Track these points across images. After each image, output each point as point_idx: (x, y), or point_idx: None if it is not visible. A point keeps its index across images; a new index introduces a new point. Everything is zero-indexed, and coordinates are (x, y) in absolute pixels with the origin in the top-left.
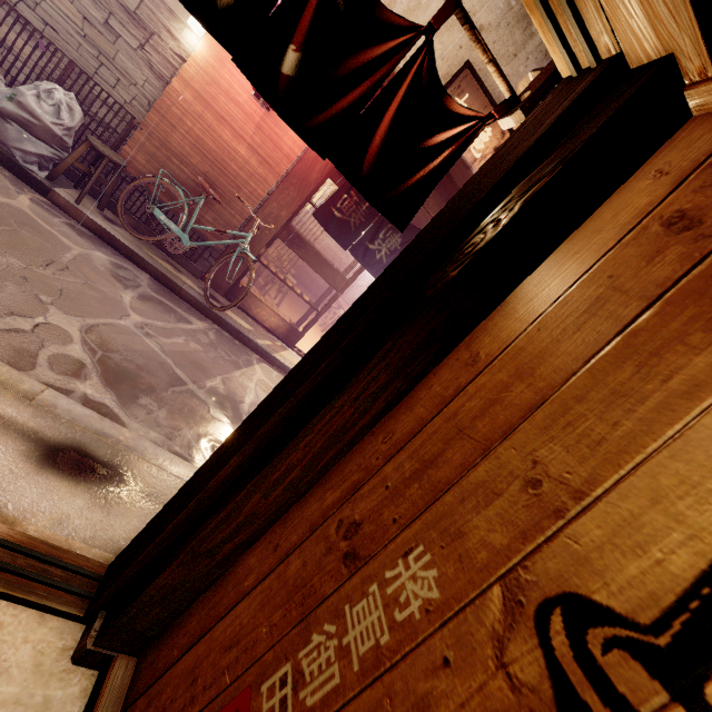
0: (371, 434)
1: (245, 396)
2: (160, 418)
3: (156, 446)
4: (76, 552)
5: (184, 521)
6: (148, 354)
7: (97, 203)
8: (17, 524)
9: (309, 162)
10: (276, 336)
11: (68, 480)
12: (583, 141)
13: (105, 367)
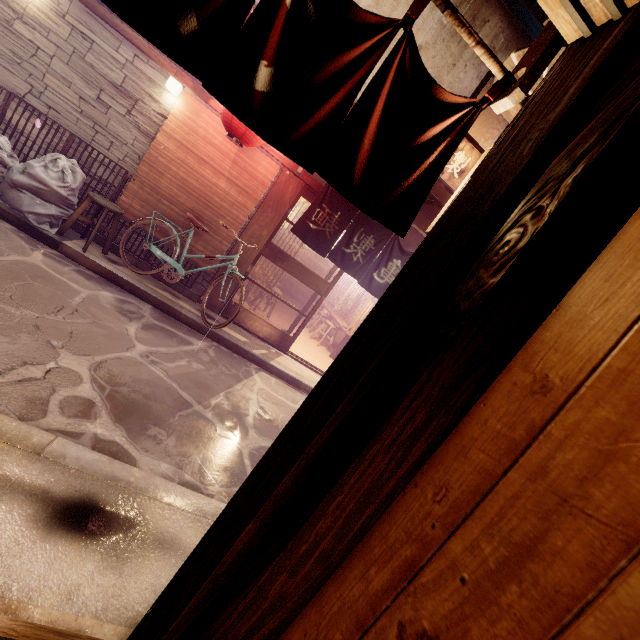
0: (413, 485)
1: (248, 408)
2: (170, 447)
3: (167, 482)
4: (86, 635)
5: (199, 603)
6: (154, 381)
7: (101, 248)
8: (21, 609)
9: (282, 185)
10: (270, 344)
11: (77, 540)
12: (639, 97)
13: (114, 402)
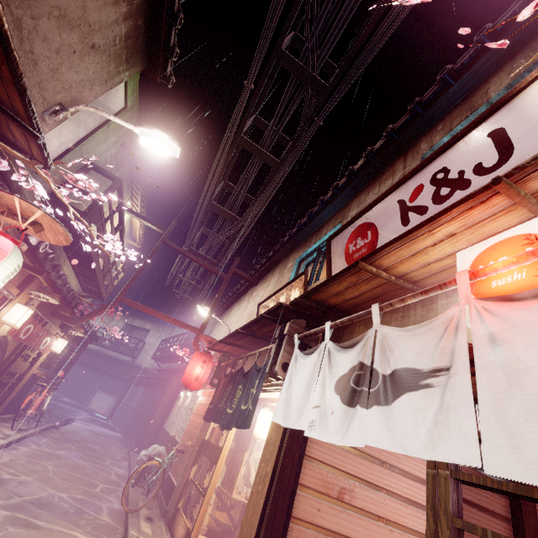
0: None
1: (38, 519)
2: None
3: None
4: None
5: None
6: (32, 491)
7: None
8: None
9: None
10: None
11: None
12: None
13: (5, 479)
